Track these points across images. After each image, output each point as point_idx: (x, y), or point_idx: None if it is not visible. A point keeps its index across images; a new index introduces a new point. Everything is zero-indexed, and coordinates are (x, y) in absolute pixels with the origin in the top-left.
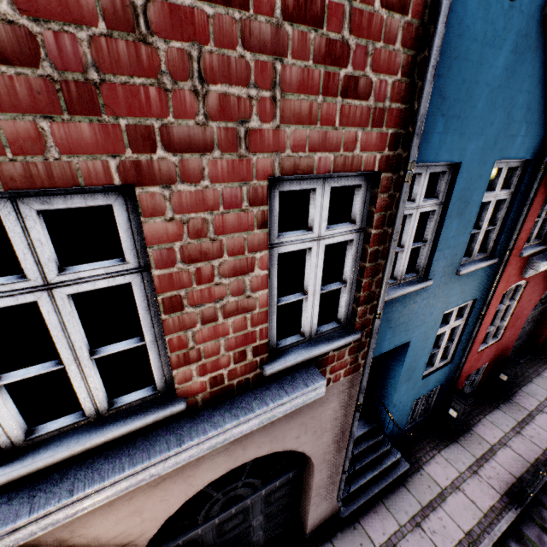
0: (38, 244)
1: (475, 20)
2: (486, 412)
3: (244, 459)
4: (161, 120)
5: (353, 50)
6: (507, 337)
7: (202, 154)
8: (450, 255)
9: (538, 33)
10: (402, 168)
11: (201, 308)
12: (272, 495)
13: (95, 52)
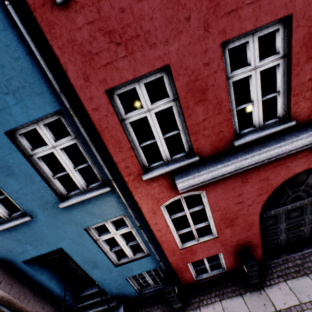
0: None
1: None
2: (226, 296)
3: None
4: None
5: None
6: (231, 234)
7: None
8: (36, 198)
9: None
10: None
11: None
12: None
13: None
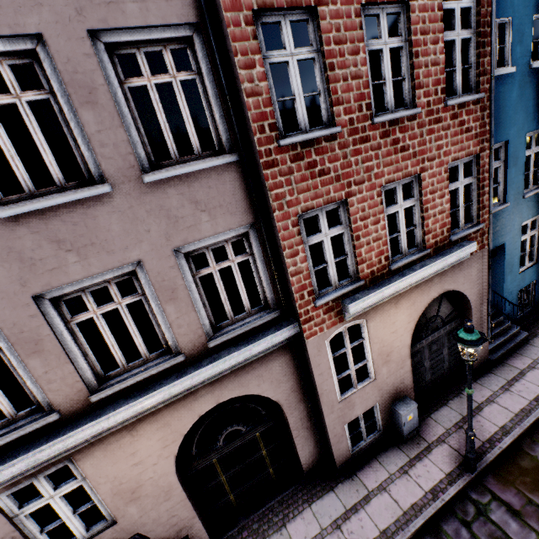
0: (400, 194)
1: (498, 86)
2: None
3: (444, 290)
4: (426, 155)
5: (466, 120)
6: None
7: (433, 161)
8: (515, 187)
9: (529, 76)
10: (486, 150)
11: (432, 211)
12: (450, 334)
13: (417, 144)
